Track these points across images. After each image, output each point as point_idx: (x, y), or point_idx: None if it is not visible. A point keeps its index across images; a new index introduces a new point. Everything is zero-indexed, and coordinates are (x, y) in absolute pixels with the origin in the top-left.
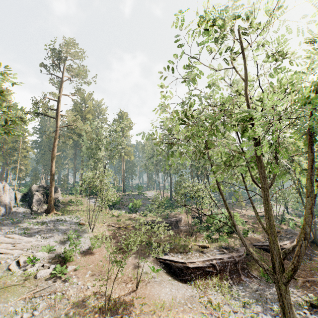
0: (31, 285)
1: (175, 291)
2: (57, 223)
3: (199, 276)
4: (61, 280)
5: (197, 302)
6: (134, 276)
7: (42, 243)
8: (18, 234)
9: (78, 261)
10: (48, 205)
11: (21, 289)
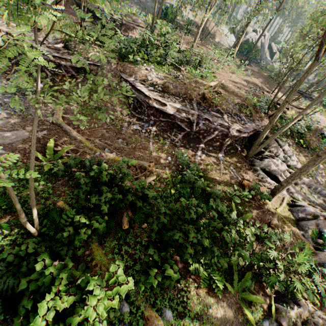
0: None
1: None
2: None
3: None
4: None
5: None
6: None
7: None
8: None
9: None
10: None
11: None
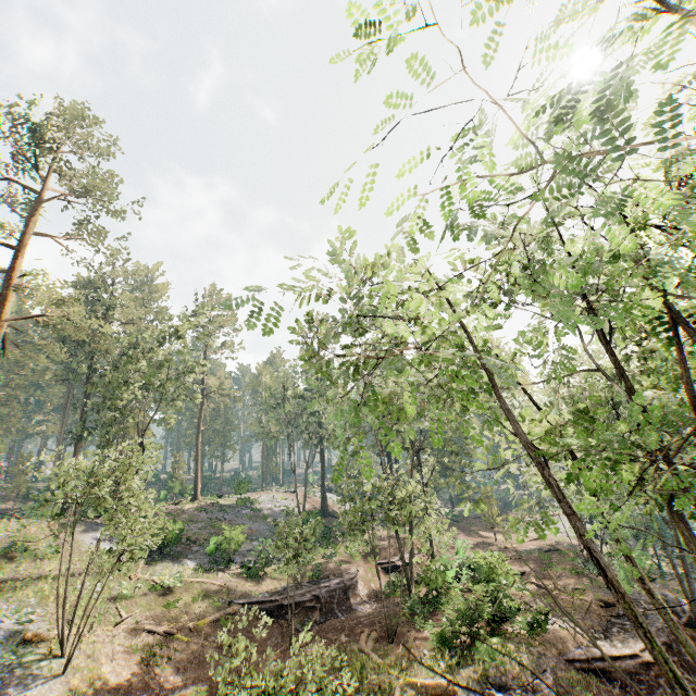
0: None
1: None
2: None
3: None
4: None
5: None
6: None
7: None
8: None
9: None
10: None
11: None
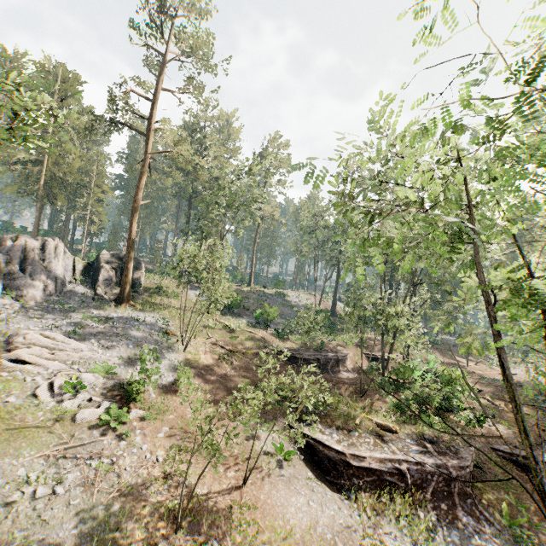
0: (63, 432)
1: (317, 507)
2: (130, 324)
3: (369, 486)
4: (115, 434)
5: (357, 545)
6: (243, 457)
7: (98, 357)
8: (64, 333)
9: (151, 402)
10: (121, 291)
11: (46, 437)
